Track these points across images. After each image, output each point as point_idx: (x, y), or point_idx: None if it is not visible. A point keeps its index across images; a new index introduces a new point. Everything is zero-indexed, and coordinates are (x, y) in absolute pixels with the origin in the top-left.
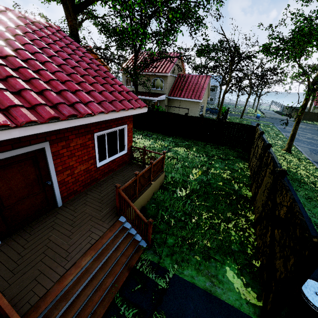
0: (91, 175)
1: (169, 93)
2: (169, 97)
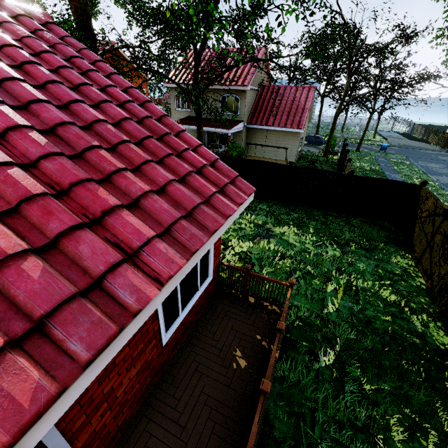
0: (151, 368)
1: (249, 119)
2: (249, 126)
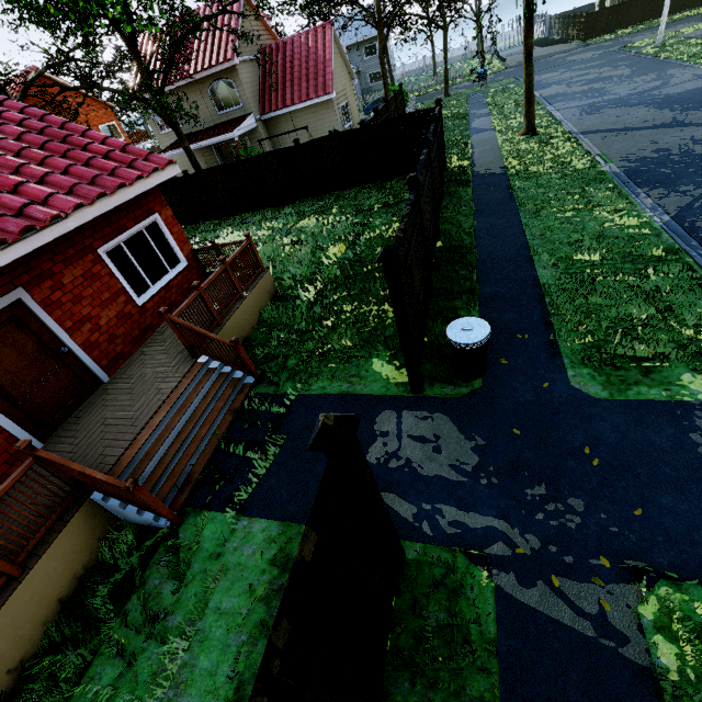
0: (136, 323)
1: (260, 108)
2: (264, 117)
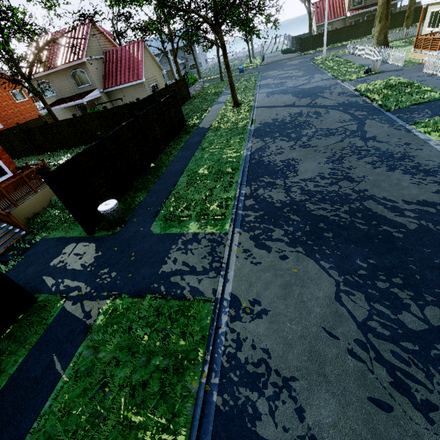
0: None
1: (103, 85)
2: (105, 91)
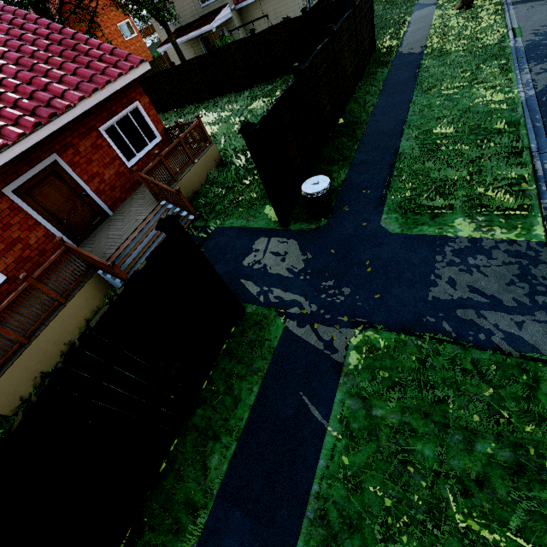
0: (127, 179)
1: None
2: (238, 7)
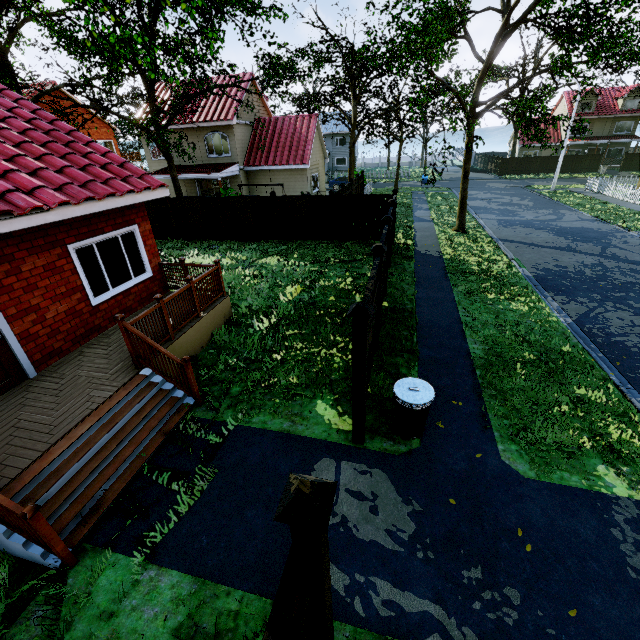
0: (84, 321)
1: (245, 160)
2: (247, 168)
